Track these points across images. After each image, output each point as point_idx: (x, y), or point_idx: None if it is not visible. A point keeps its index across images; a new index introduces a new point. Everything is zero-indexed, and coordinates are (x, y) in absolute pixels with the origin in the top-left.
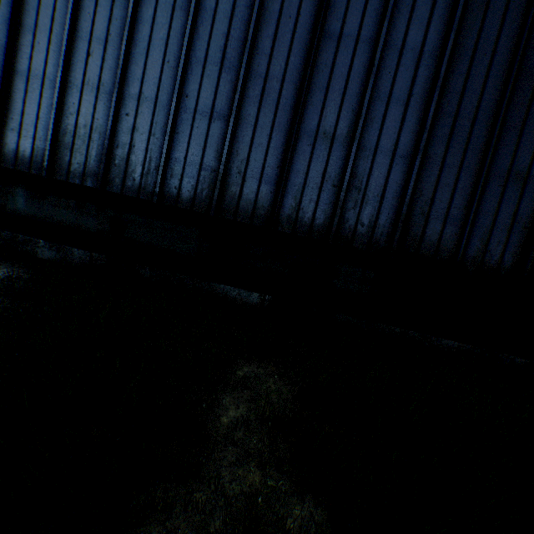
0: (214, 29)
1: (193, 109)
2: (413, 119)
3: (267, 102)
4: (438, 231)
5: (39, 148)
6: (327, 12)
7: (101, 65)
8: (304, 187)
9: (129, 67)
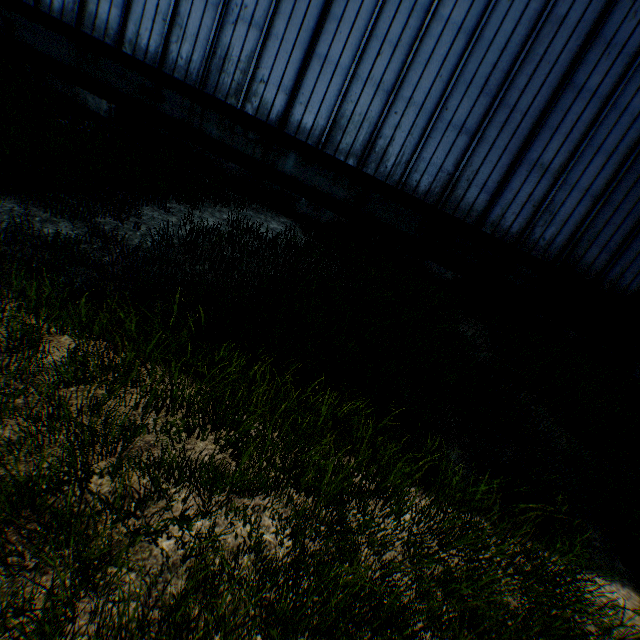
0: (485, 58)
1: (449, 121)
2: (609, 169)
3: (507, 129)
4: (594, 256)
5: (318, 125)
6: (578, 65)
7: (386, 66)
8: (512, 202)
9: (409, 73)
